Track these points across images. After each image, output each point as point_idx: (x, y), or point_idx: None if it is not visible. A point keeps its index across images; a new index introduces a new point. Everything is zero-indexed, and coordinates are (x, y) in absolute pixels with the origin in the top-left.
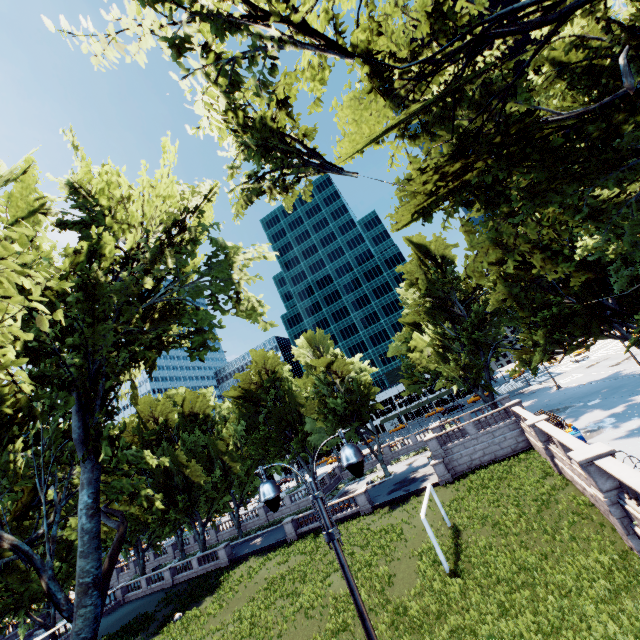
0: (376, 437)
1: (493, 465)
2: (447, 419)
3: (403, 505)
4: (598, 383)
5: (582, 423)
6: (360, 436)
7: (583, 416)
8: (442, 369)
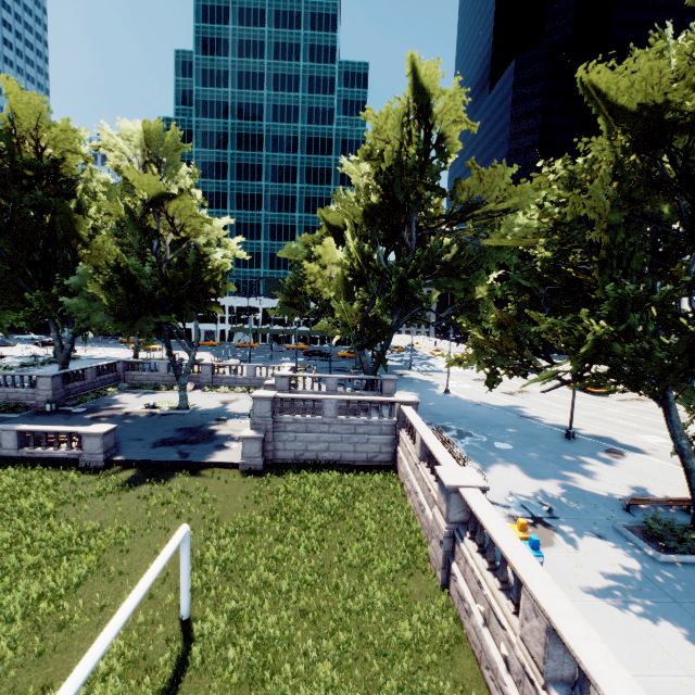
0: (193, 350)
1: (331, 472)
2: (306, 365)
3: (155, 485)
4: (498, 412)
5: (498, 487)
6: (164, 339)
7: (495, 469)
8: (339, 305)
